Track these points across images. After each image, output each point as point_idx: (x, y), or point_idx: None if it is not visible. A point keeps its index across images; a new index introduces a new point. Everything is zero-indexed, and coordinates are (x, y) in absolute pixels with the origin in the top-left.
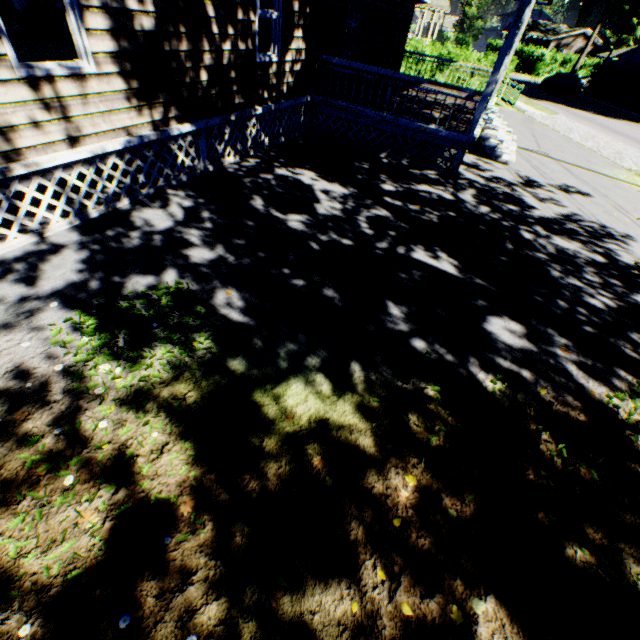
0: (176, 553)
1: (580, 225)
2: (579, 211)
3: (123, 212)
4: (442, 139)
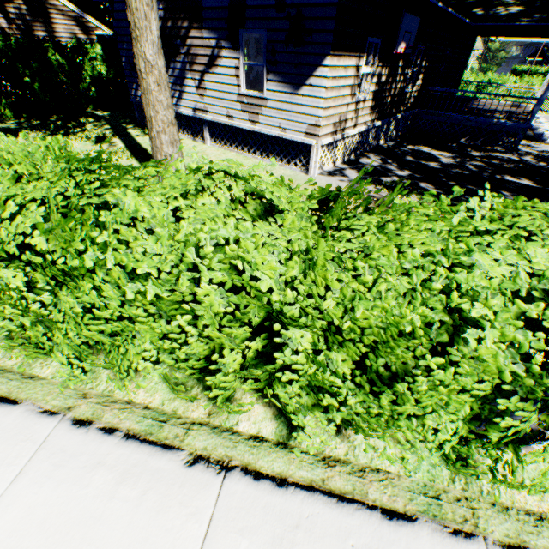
0: None
1: None
2: None
3: (354, 160)
4: (507, 128)
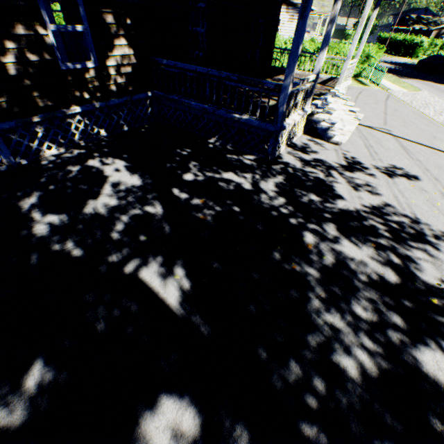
0: None
1: (387, 220)
2: (395, 200)
3: None
4: (256, 127)
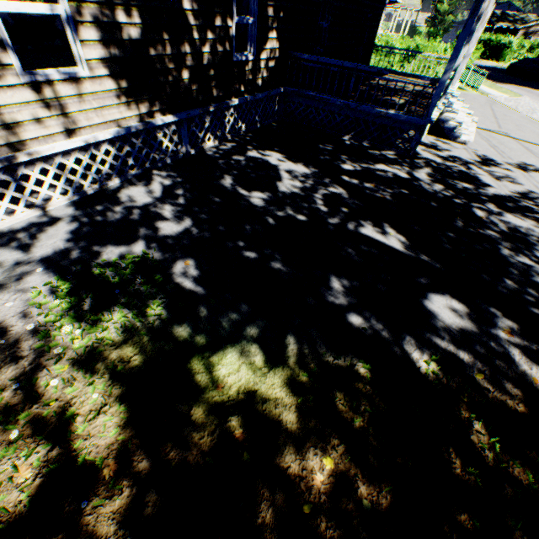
0: (91, 517)
1: (536, 203)
2: (536, 189)
3: (113, 190)
4: (401, 122)
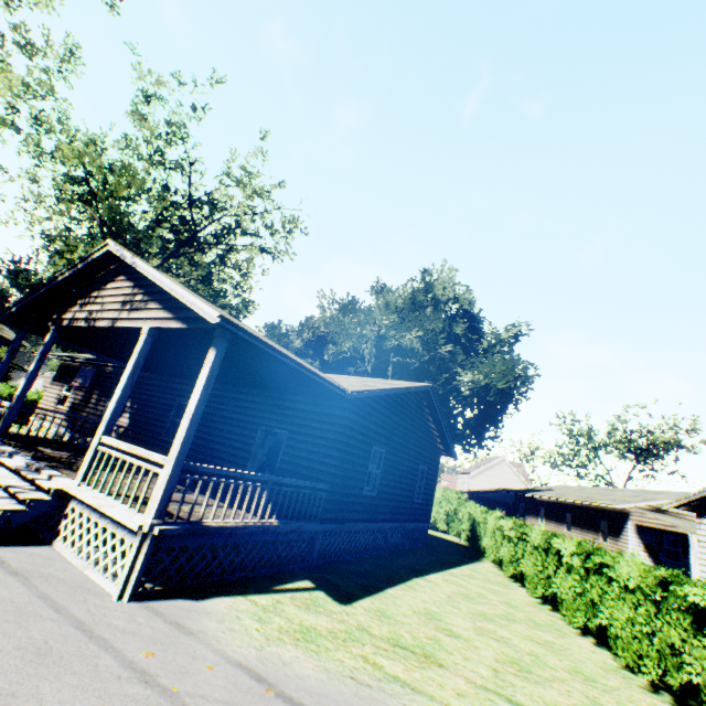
0: None
1: None
2: None
3: None
4: None
